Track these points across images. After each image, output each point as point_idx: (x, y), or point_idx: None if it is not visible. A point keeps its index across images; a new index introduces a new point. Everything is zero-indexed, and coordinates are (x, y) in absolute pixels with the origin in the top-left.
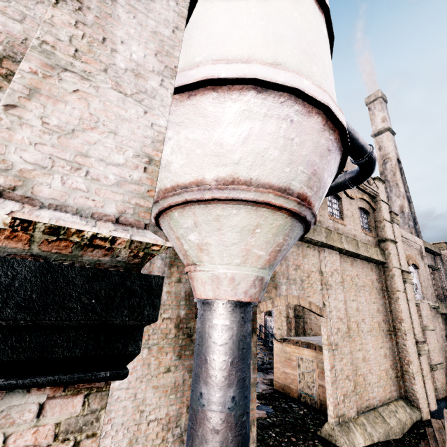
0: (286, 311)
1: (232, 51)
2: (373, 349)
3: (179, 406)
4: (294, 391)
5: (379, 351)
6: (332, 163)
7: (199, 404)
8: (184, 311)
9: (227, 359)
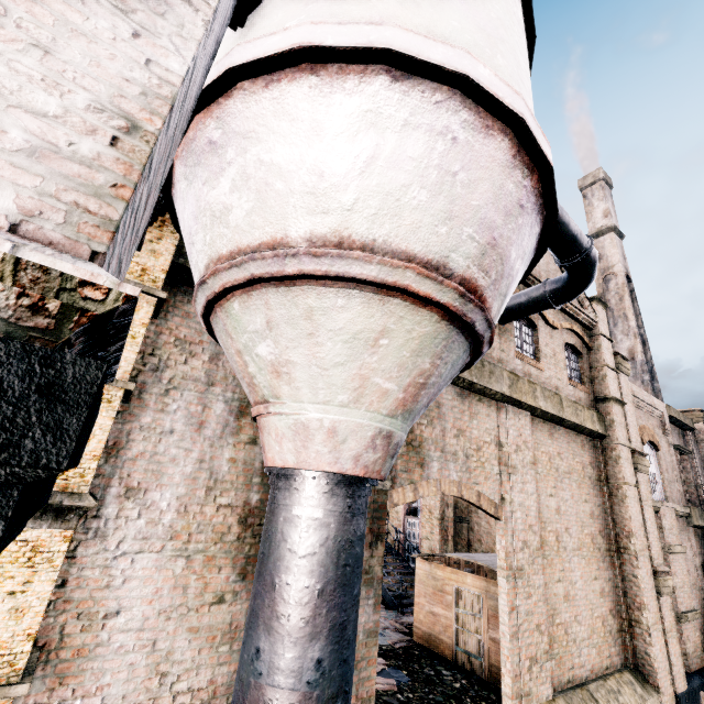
0: (440, 509)
1: (352, 11)
2: (582, 580)
3: (236, 666)
4: (446, 646)
5: (592, 584)
6: (526, 233)
7: (252, 672)
8: (258, 494)
9: (313, 584)
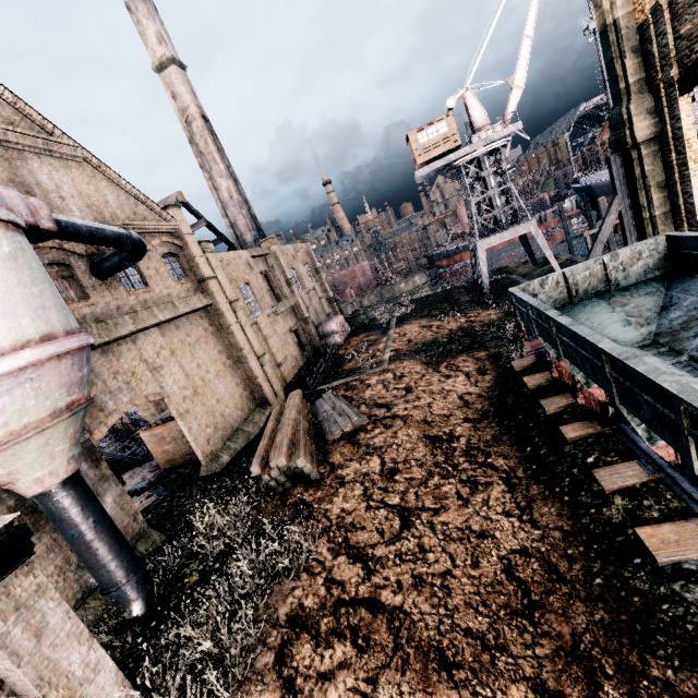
0: None
1: None
2: (224, 388)
3: (63, 554)
4: (179, 459)
5: (231, 386)
6: (81, 363)
7: (75, 540)
8: (13, 500)
9: (78, 509)
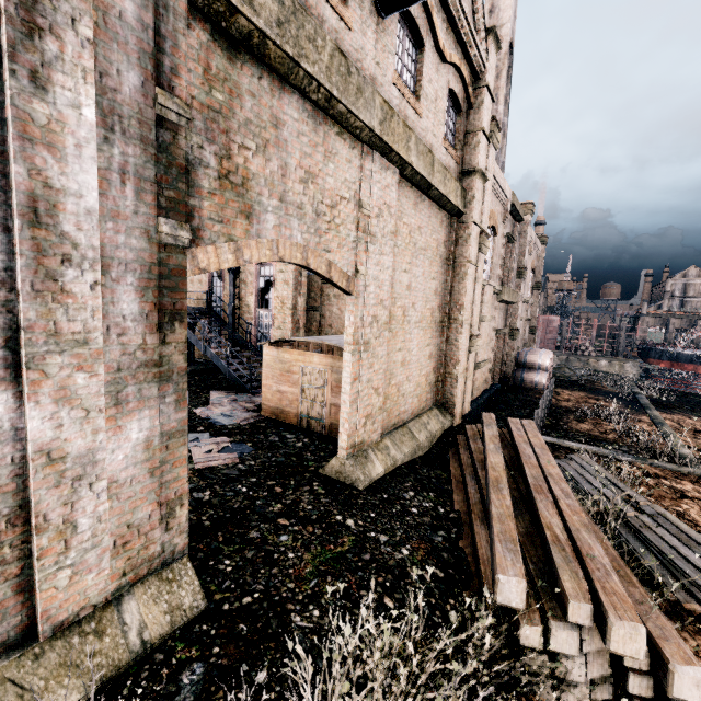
0: (293, 299)
1: None
2: (418, 348)
3: None
4: (292, 416)
5: (425, 351)
6: None
7: None
8: None
9: None
